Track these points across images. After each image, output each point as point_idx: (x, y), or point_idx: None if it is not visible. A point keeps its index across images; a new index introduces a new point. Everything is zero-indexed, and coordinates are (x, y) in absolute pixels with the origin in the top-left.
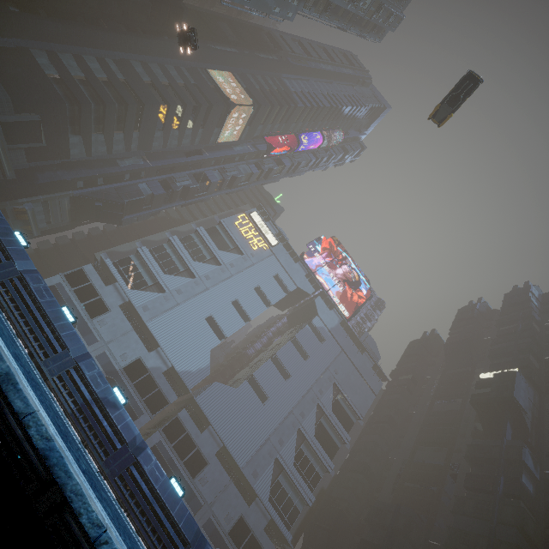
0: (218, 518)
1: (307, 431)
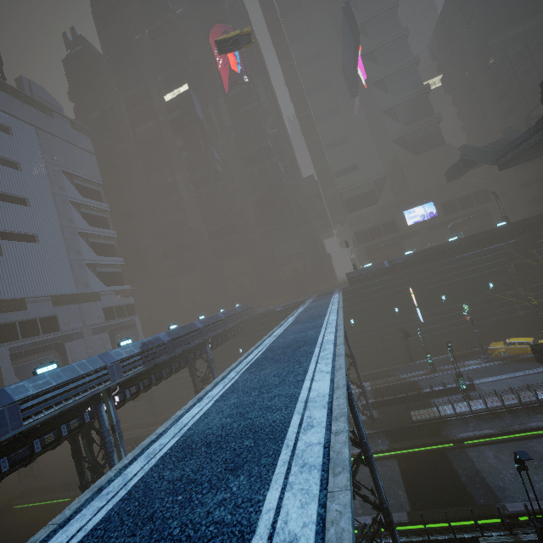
0: (95, 324)
1: (84, 228)
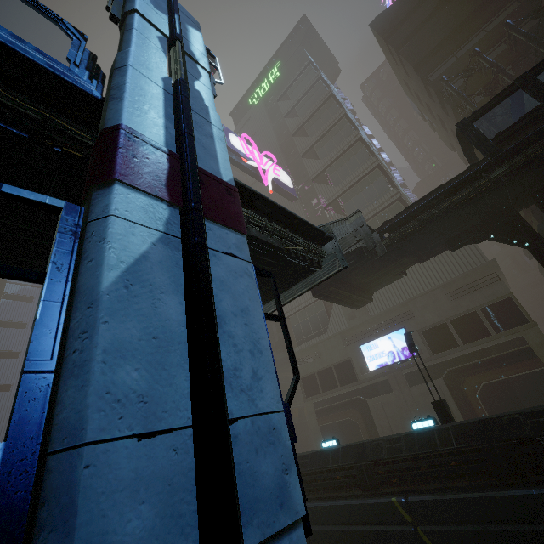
0: None
1: None
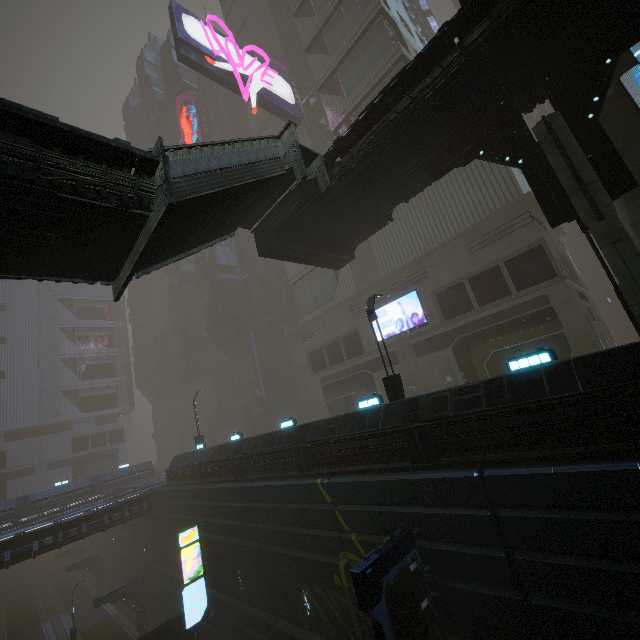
0: (55, 457)
1: (71, 353)
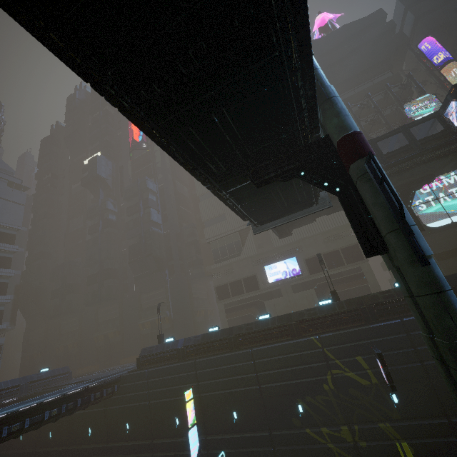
0: None
1: None
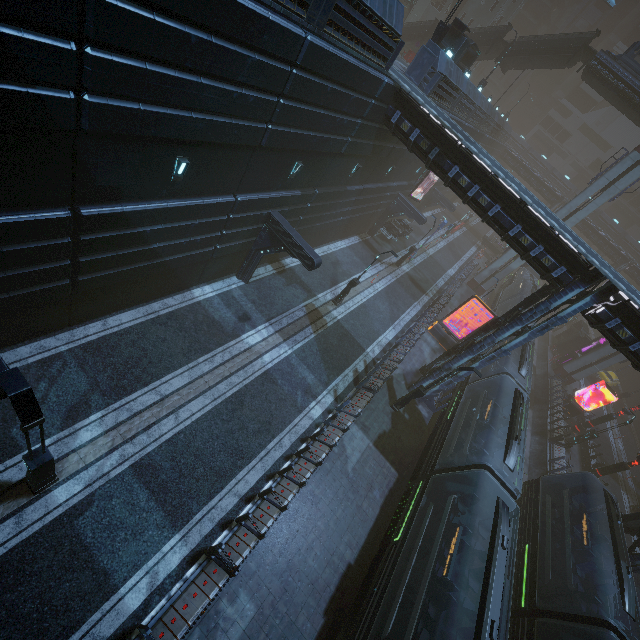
0: None
1: None
